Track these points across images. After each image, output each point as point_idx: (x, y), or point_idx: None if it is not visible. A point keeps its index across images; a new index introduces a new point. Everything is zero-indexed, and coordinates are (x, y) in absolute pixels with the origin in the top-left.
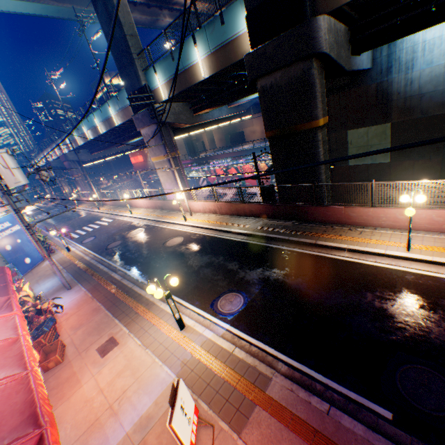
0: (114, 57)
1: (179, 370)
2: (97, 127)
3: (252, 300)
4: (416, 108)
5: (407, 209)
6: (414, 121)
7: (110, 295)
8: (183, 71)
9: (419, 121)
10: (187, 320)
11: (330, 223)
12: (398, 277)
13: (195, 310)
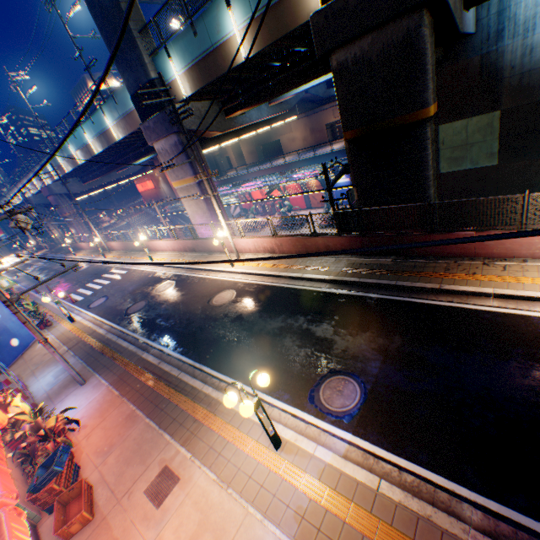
0: (104, 38)
1: (296, 529)
2: (89, 145)
3: (374, 388)
4: (536, 86)
5: None
6: (534, 105)
7: (148, 390)
8: (212, 52)
9: None
10: (281, 430)
11: (451, 256)
12: None
13: (287, 409)
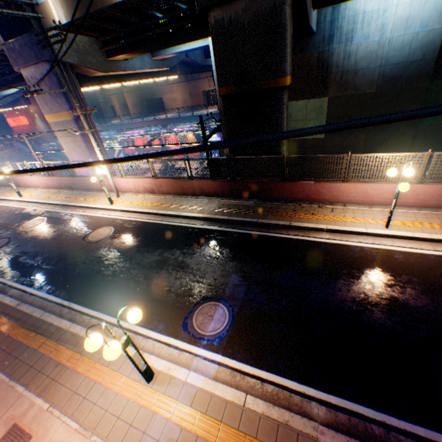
0: None
1: None
2: None
3: (241, 310)
4: (351, 84)
5: (402, 184)
6: (348, 97)
7: None
8: None
9: (352, 98)
10: (154, 361)
11: (297, 201)
12: (389, 257)
13: (161, 339)
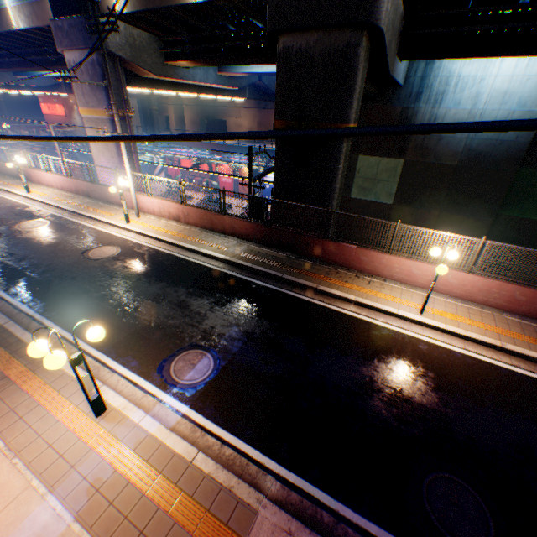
0: None
1: (84, 504)
2: None
3: (228, 365)
4: (432, 150)
5: (441, 266)
6: (426, 165)
7: None
8: None
9: (431, 166)
10: (112, 396)
11: (334, 264)
12: (412, 345)
13: (130, 377)
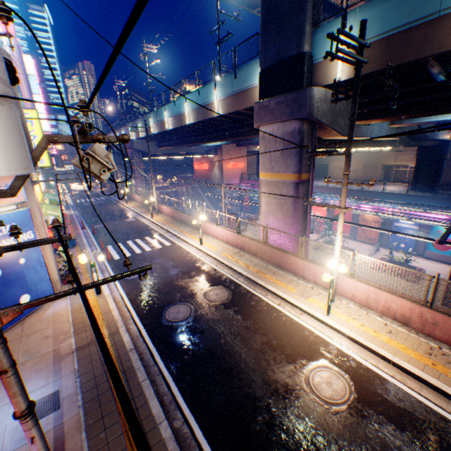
0: (264, 1)
1: None
2: (184, 114)
3: None
4: None
5: None
6: None
7: None
8: (431, 20)
9: None
10: None
11: None
12: None
13: None
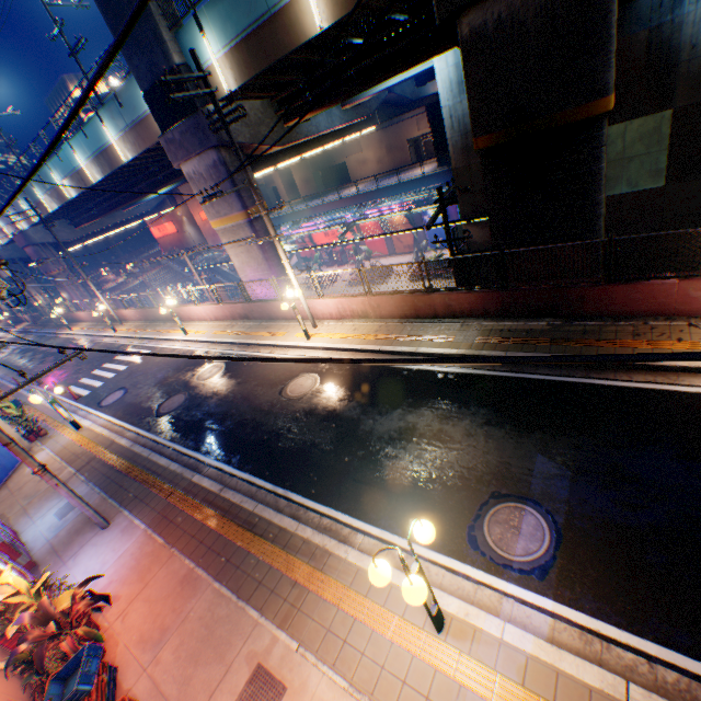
0: (98, 1)
1: None
2: (83, 171)
3: (570, 521)
4: None
5: None
6: None
7: (209, 535)
8: (269, 20)
9: None
10: (438, 597)
11: (637, 316)
12: None
13: (437, 560)
